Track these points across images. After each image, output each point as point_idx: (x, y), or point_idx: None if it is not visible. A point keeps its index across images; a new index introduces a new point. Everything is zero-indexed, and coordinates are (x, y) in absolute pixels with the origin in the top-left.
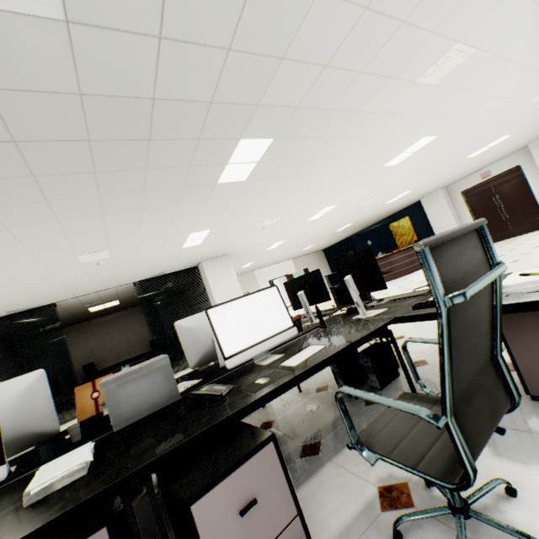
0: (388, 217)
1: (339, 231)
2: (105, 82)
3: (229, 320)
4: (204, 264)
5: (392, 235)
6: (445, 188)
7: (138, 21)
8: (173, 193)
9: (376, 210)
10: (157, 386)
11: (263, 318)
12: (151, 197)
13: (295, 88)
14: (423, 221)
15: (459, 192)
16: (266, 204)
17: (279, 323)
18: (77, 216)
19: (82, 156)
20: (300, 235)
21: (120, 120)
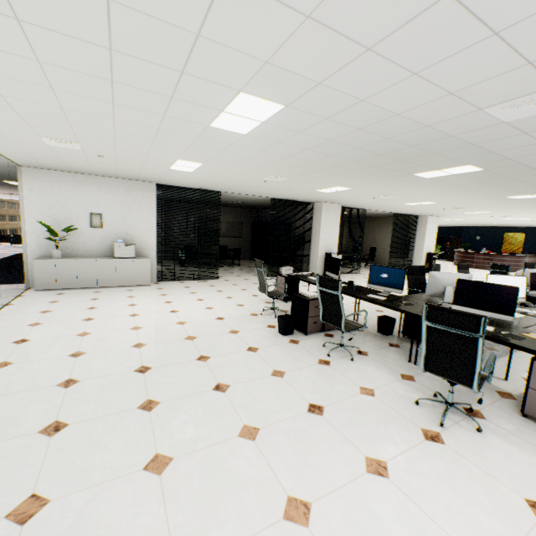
0: (507, 227)
1: (477, 224)
2: None
3: None
4: (428, 218)
5: (502, 241)
6: None
7: None
8: None
9: (522, 224)
10: None
11: None
12: None
13: None
14: (535, 241)
15: None
16: (532, 214)
17: None
18: (516, 205)
19: None
20: (472, 220)
21: None
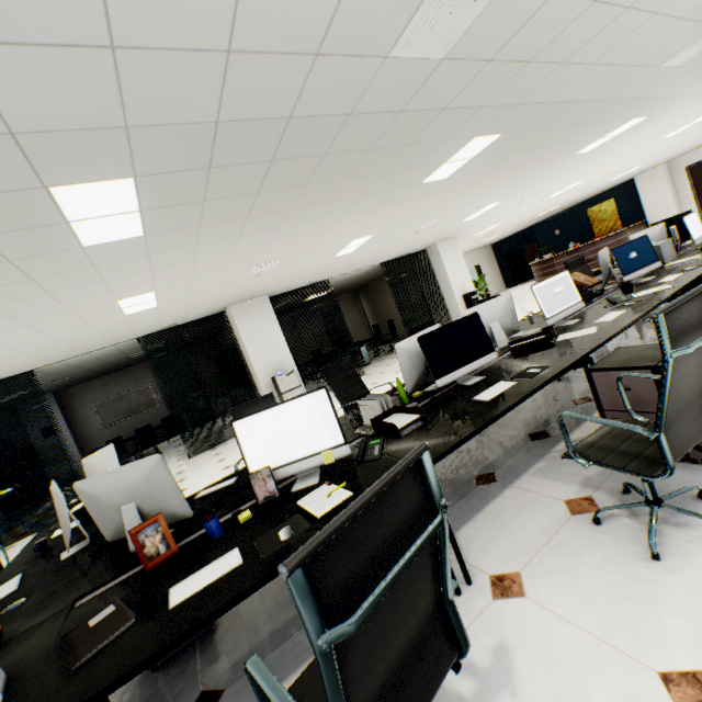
0: (587, 201)
1: (537, 216)
2: (643, 92)
3: (689, 225)
4: (438, 246)
5: (589, 222)
6: (667, 163)
7: (695, 63)
8: (548, 163)
9: (592, 189)
10: (670, 251)
11: (696, 227)
12: (536, 166)
13: (700, 84)
14: (631, 203)
15: (683, 167)
16: (560, 176)
17: (701, 231)
18: (493, 181)
19: (570, 134)
20: (515, 218)
21: (615, 111)
